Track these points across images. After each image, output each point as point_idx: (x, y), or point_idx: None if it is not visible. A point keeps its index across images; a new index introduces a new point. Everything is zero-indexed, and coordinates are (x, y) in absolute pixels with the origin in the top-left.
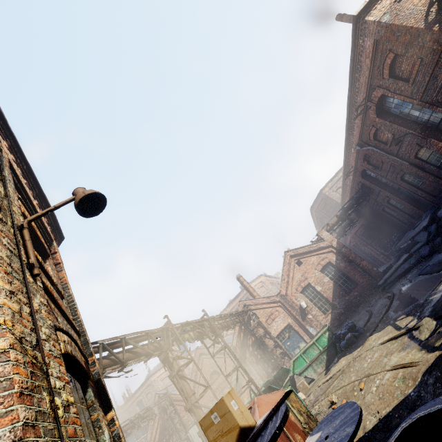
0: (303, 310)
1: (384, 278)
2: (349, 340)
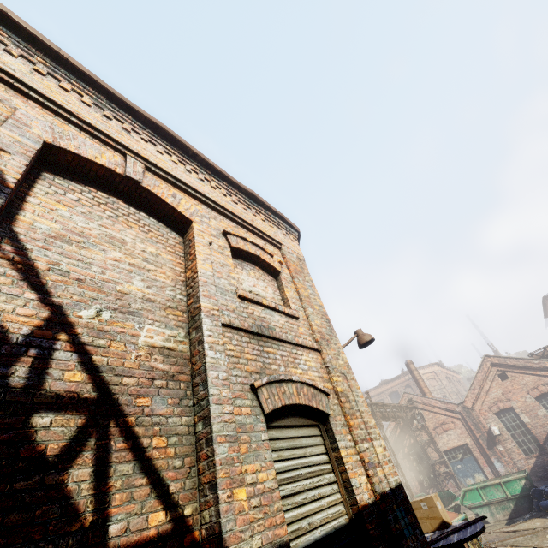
0: (492, 436)
1: None
2: None
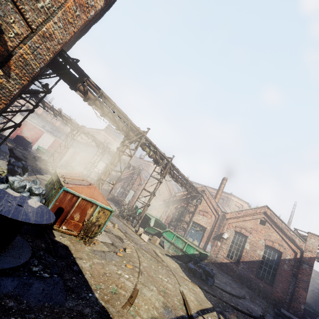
0: (221, 237)
1: (292, 316)
2: (195, 270)
